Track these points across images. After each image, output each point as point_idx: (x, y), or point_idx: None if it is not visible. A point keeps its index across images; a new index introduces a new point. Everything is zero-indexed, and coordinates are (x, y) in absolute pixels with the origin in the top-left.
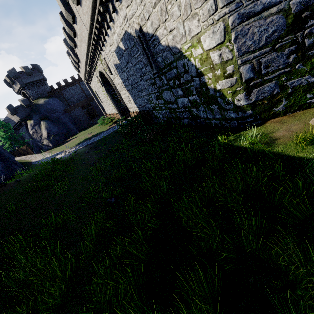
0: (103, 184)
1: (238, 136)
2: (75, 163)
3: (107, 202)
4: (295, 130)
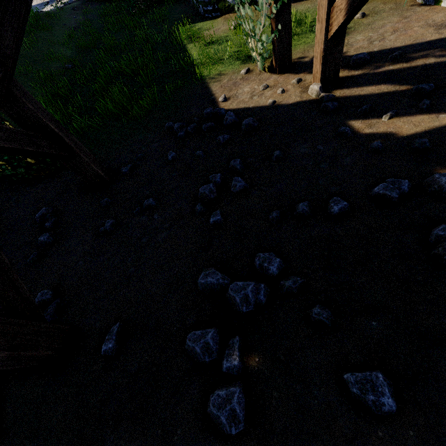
0: (71, 53)
1: (191, 27)
2: (55, 22)
3: (66, 67)
4: (219, 31)
